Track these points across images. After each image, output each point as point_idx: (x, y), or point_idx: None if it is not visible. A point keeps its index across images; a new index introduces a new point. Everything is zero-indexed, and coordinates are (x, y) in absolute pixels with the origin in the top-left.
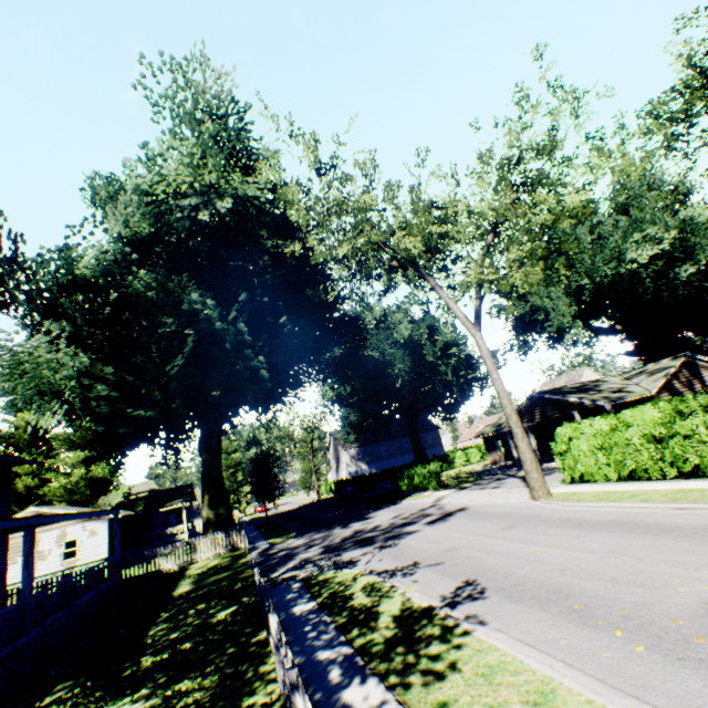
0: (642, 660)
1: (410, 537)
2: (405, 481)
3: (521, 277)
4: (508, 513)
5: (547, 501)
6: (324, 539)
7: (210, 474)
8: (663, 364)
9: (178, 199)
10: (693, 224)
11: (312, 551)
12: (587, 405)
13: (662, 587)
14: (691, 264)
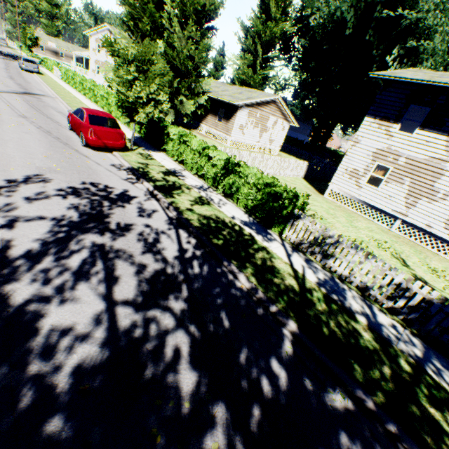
0: None
1: None
2: None
3: None
4: None
5: None
6: None
7: None
8: None
9: None
10: None
11: None
12: None
13: None
14: None
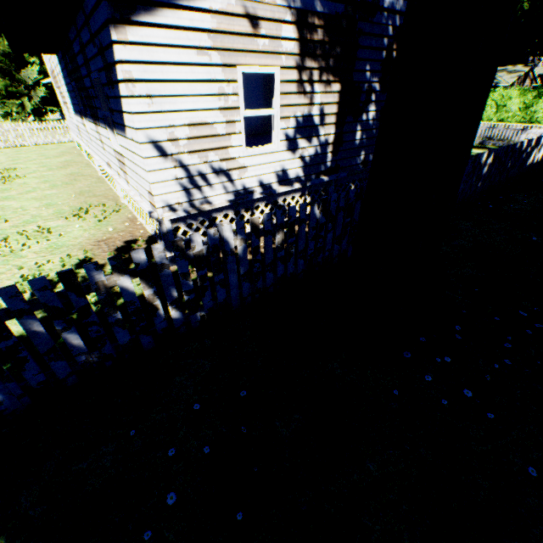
0: None
1: None
2: None
3: None
4: None
5: None
6: None
7: None
8: (518, 69)
9: None
10: None
11: None
12: None
13: None
14: None
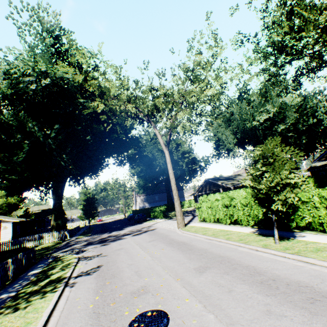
0: (83, 311)
1: (118, 241)
2: (153, 213)
3: (181, 127)
4: (161, 234)
5: (179, 229)
6: (94, 238)
7: (56, 205)
8: None
9: (24, 77)
10: (285, 105)
11: (81, 244)
12: (225, 186)
13: (143, 277)
14: (283, 124)
